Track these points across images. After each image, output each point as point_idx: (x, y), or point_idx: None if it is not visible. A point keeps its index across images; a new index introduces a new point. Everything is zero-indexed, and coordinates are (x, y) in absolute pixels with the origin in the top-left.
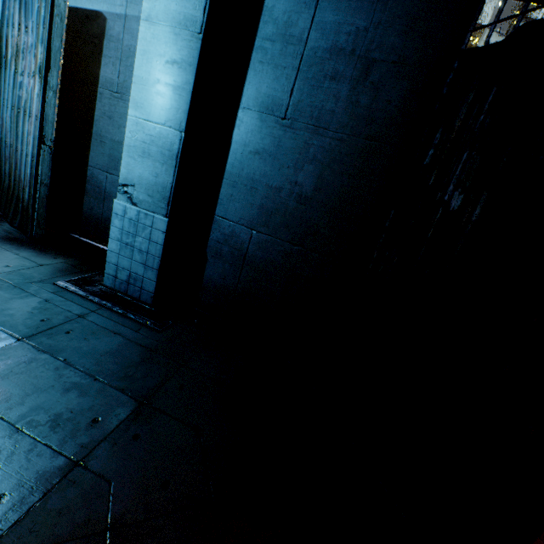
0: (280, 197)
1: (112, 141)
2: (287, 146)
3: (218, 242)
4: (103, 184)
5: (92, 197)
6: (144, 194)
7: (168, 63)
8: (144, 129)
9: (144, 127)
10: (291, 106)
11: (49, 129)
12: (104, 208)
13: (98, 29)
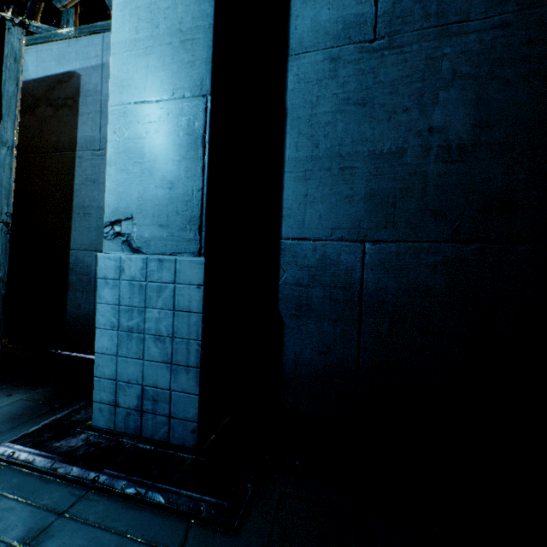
0: (405, 165)
1: (99, 209)
2: (393, 78)
3: (299, 285)
4: (91, 268)
5: (78, 290)
6: (151, 226)
7: (165, 2)
8: (137, 117)
9: (138, 114)
10: (380, 17)
11: (3, 199)
12: (95, 301)
13: (71, 89)
